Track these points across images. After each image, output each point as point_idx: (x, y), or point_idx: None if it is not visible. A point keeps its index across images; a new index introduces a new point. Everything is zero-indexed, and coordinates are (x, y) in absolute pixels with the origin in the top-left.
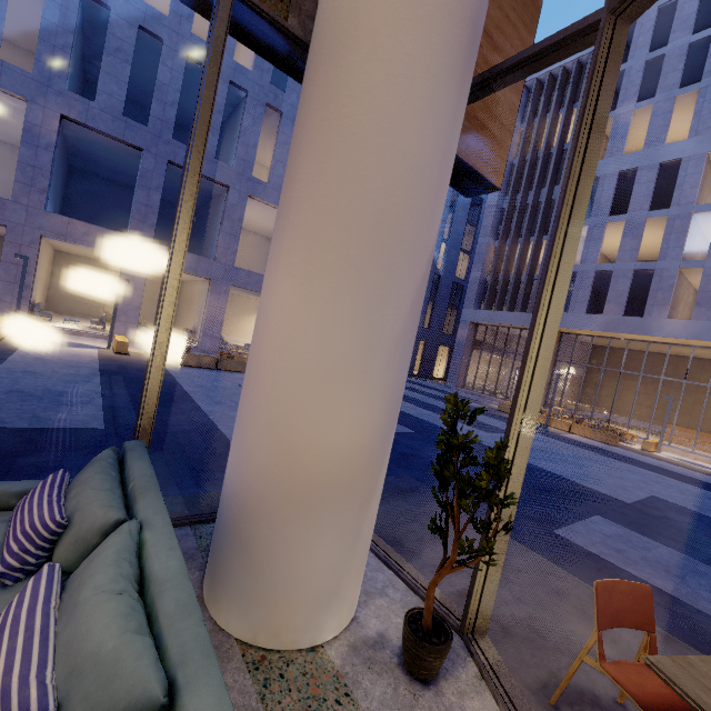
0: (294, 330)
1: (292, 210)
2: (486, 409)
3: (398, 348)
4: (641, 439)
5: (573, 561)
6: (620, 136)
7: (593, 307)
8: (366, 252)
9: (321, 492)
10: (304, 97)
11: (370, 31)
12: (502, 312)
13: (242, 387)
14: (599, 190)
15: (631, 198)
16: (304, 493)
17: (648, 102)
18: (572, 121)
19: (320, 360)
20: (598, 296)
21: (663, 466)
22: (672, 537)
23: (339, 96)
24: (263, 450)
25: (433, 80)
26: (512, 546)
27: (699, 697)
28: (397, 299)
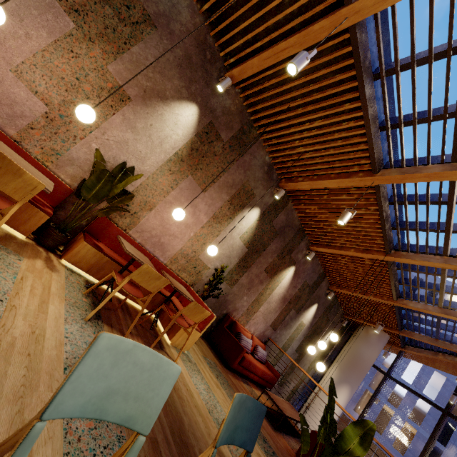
0: None
1: None
2: None
3: None
4: None
5: None
6: None
7: None
8: None
9: None
10: None
11: None
12: None
13: None
14: None
15: None
16: None
17: None
18: None
19: None
20: None
21: None
22: None
23: None
24: None
25: None
26: None
27: None
28: None
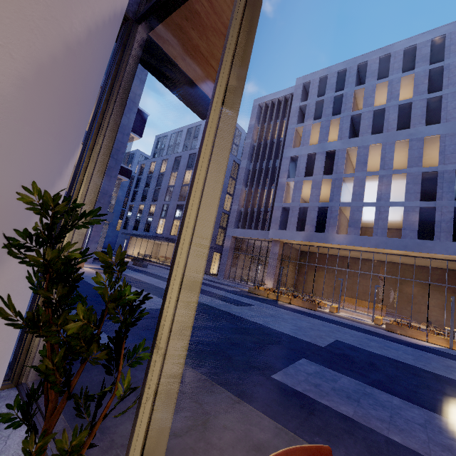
0: None
1: None
2: (240, 291)
3: None
4: (329, 306)
5: (283, 402)
6: (307, 136)
7: (300, 228)
8: None
9: None
10: None
11: None
12: (250, 230)
13: None
14: (298, 163)
15: (314, 168)
16: None
17: (318, 121)
18: (284, 127)
19: None
20: (302, 222)
21: (341, 320)
22: (349, 368)
23: None
24: None
25: None
26: (226, 399)
27: None
28: None
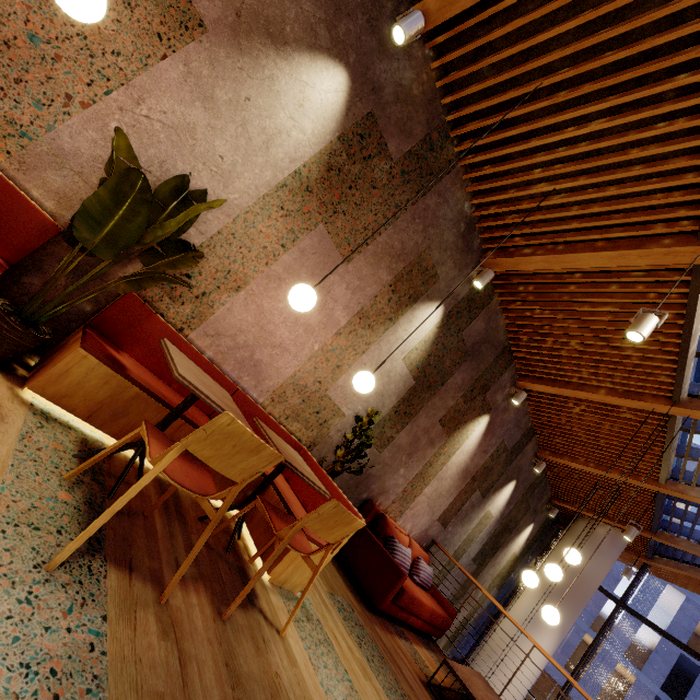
0: None
1: None
2: None
3: None
4: None
5: None
6: None
7: None
8: None
9: None
10: None
11: None
12: None
13: None
14: None
15: None
16: None
17: None
18: None
19: None
20: None
21: None
22: None
23: None
24: None
25: None
26: None
27: None
28: None
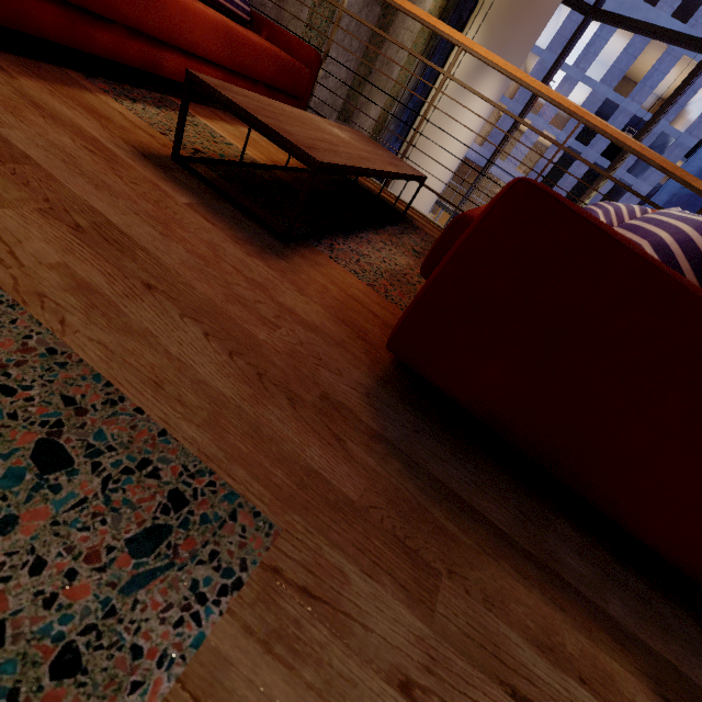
0: None
1: None
2: None
3: None
4: None
5: None
6: None
7: None
8: None
9: None
10: None
11: None
12: None
13: None
14: None
15: None
16: None
17: None
18: None
19: None
20: None
21: None
22: None
23: None
24: None
25: None
26: None
27: None
28: None
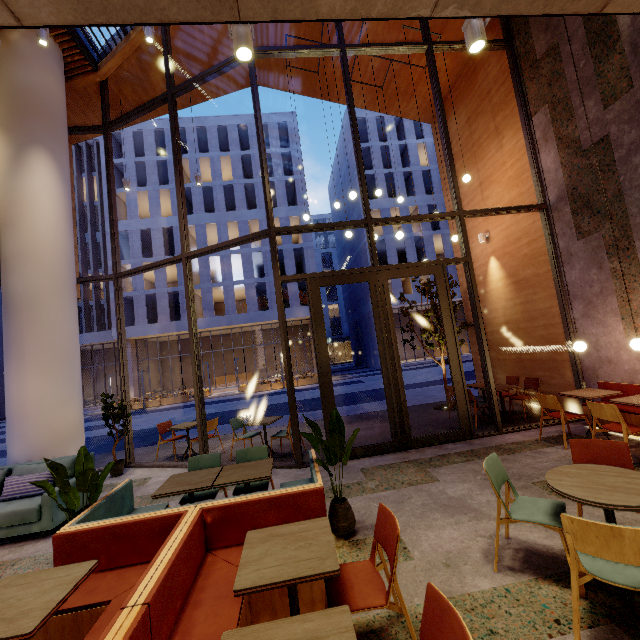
0: (44, 393)
1: (27, 356)
2: (94, 417)
3: (80, 387)
4: None
5: None
6: (134, 206)
7: (152, 316)
8: (64, 363)
9: (69, 438)
10: (17, 317)
11: (46, 301)
12: (81, 334)
13: (13, 423)
14: (131, 240)
15: (153, 247)
16: (64, 441)
17: (144, 189)
18: (95, 184)
19: (57, 399)
20: (153, 308)
21: (211, 400)
22: None
23: (39, 319)
24: (42, 435)
25: (70, 309)
26: (138, 449)
27: (175, 427)
28: (76, 373)
